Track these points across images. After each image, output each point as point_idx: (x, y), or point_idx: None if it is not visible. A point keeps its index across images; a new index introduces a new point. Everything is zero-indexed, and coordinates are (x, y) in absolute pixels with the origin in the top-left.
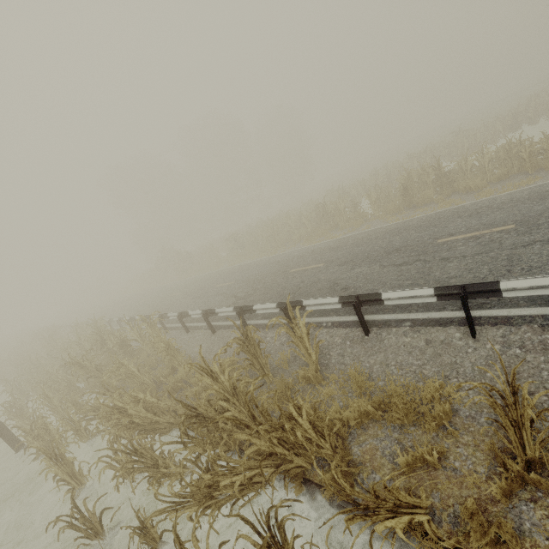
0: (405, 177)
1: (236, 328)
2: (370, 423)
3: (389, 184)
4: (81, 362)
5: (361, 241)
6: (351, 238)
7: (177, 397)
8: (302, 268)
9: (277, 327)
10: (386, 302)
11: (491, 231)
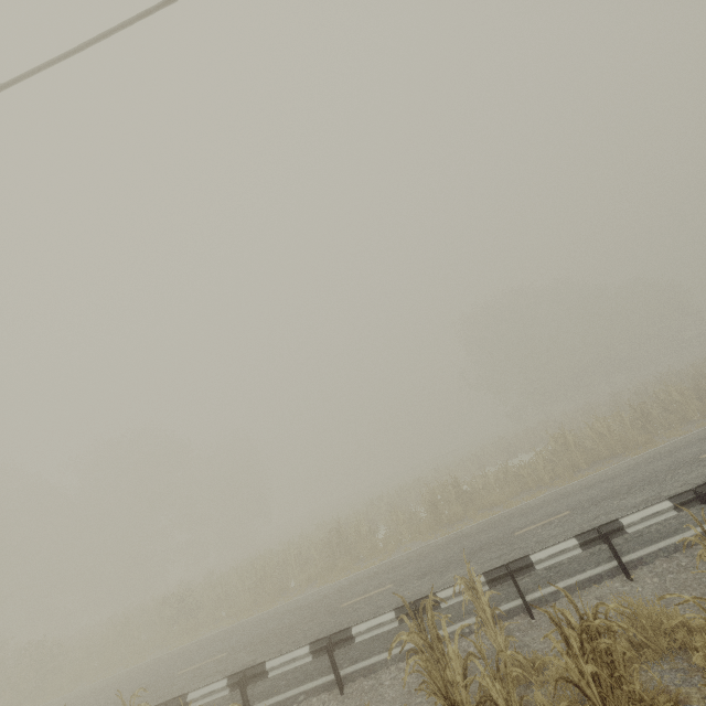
0: (429, 493)
1: (303, 697)
2: (632, 673)
3: (404, 508)
4: None
5: (421, 556)
6: (400, 558)
7: None
8: (359, 597)
9: (391, 662)
10: (537, 566)
11: (555, 517)
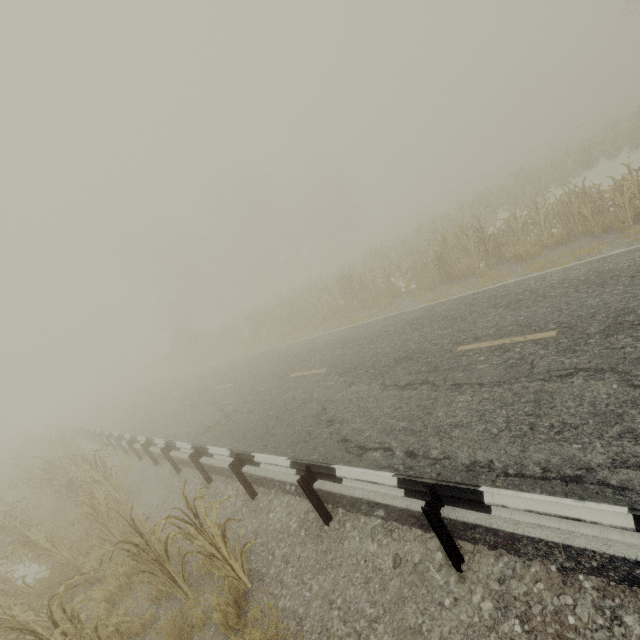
0: (439, 241)
1: None
2: None
3: (430, 247)
4: (0, 523)
5: (378, 334)
6: (370, 326)
7: (89, 595)
8: (303, 372)
9: None
10: (345, 479)
11: (525, 339)
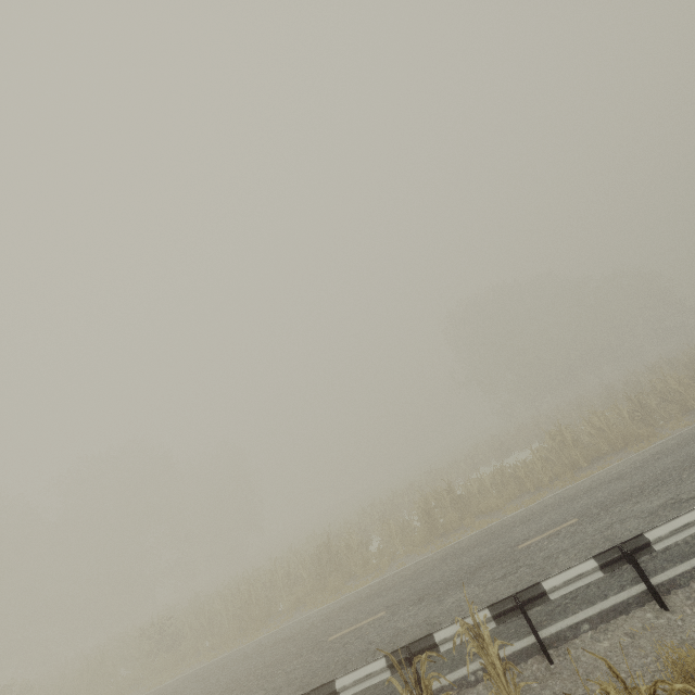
0: (423, 501)
1: None
2: None
3: (397, 517)
4: None
5: (416, 574)
6: (393, 576)
7: None
8: (349, 627)
9: None
10: (551, 595)
11: (562, 526)
